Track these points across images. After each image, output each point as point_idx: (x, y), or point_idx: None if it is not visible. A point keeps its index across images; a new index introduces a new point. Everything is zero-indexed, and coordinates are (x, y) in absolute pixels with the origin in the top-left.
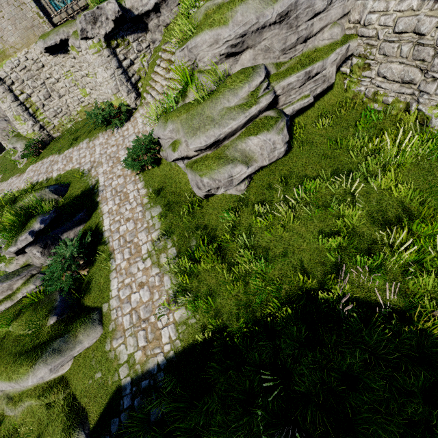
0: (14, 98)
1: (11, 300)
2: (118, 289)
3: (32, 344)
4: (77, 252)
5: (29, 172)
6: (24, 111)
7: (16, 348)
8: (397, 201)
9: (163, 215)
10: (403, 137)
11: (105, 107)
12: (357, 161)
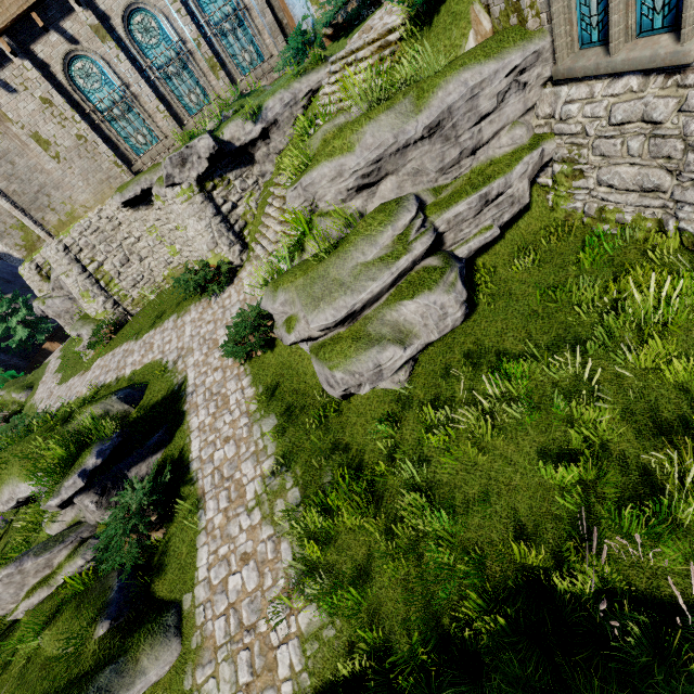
0: (82, 270)
1: (48, 585)
2: (208, 565)
3: (67, 677)
4: (148, 500)
5: (95, 369)
6: (94, 284)
7: (42, 684)
8: (675, 389)
9: (279, 431)
10: (663, 277)
11: (198, 269)
12: (590, 320)
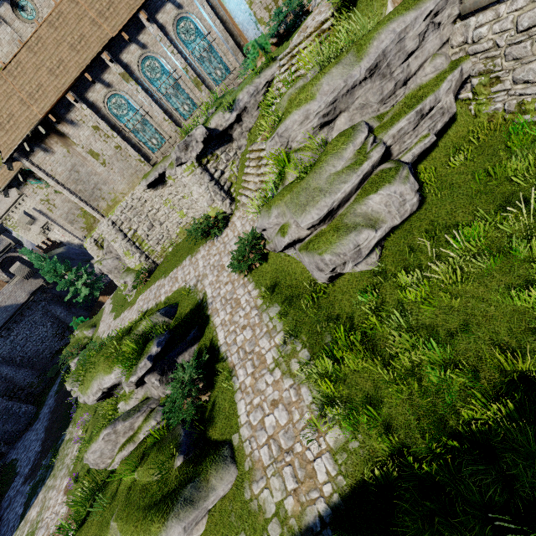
0: (124, 236)
1: (133, 442)
2: (246, 413)
3: (161, 494)
4: (196, 373)
5: (139, 302)
6: (132, 245)
7: (144, 500)
8: None
9: (283, 314)
10: None
11: (202, 221)
12: (529, 185)
